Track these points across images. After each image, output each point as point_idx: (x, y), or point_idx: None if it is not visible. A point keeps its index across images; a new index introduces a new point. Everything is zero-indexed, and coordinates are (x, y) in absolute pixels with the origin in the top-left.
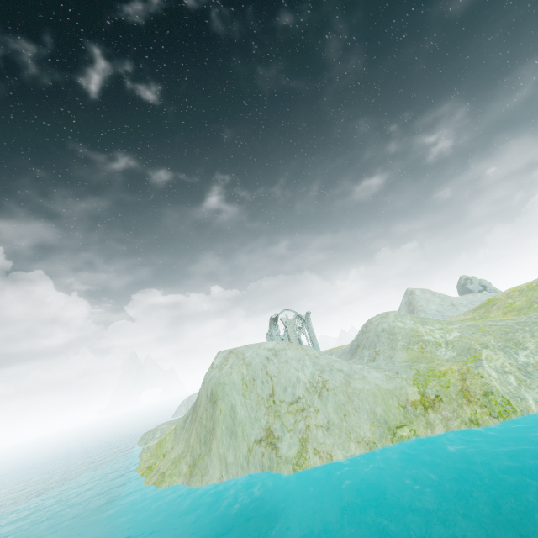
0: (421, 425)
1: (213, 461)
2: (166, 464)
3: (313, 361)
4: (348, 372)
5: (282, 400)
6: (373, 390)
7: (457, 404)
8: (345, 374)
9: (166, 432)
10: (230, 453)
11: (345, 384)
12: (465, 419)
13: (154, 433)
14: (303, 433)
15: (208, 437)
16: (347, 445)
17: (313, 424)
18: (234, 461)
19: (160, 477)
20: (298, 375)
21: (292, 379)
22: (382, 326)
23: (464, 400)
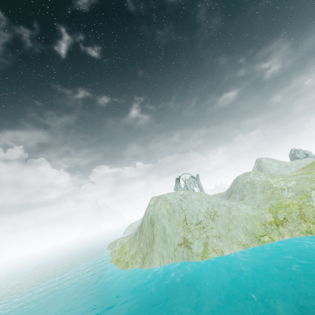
0: (275, 235)
1: (155, 255)
2: (128, 258)
3: (207, 201)
4: (228, 206)
5: (191, 222)
6: (245, 216)
7: (297, 223)
8: (227, 207)
9: (122, 242)
10: (164, 251)
11: (227, 213)
12: (303, 230)
13: (115, 243)
14: (205, 240)
15: (151, 243)
16: (231, 246)
17: (210, 235)
18: (167, 255)
19: (125, 264)
20: (199, 208)
21: (196, 211)
22: (246, 180)
23: (302, 220)
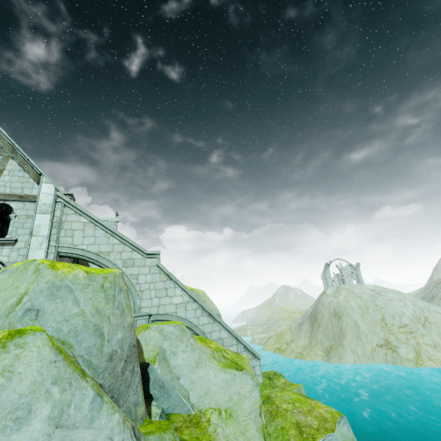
0: None
1: (347, 351)
2: (298, 348)
3: (412, 303)
4: None
5: (391, 324)
6: None
7: None
8: None
9: (254, 331)
10: (359, 349)
11: None
12: None
13: (245, 330)
14: (415, 346)
15: (337, 337)
16: None
17: (421, 343)
18: (363, 354)
19: (298, 355)
20: (402, 310)
21: (397, 312)
22: None
23: None
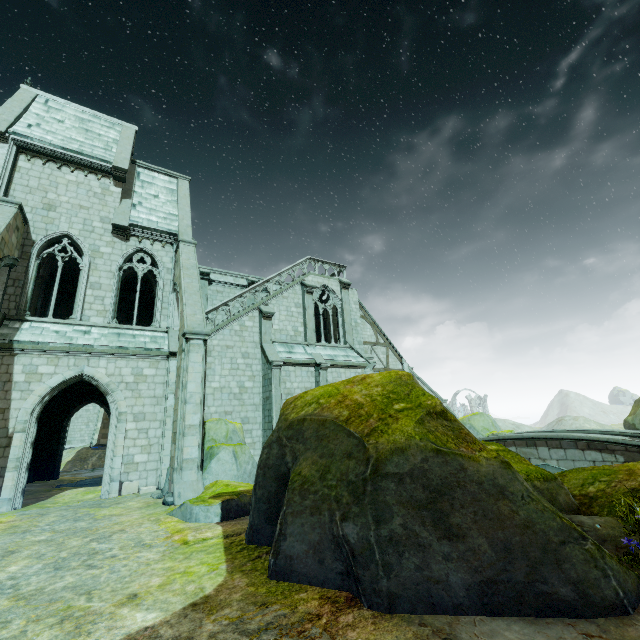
0: None
1: None
2: None
3: None
4: None
5: None
6: None
7: None
8: None
9: None
10: None
11: None
12: None
13: None
14: None
15: None
16: None
17: None
18: None
19: None
20: None
21: None
22: (575, 423)
23: None
